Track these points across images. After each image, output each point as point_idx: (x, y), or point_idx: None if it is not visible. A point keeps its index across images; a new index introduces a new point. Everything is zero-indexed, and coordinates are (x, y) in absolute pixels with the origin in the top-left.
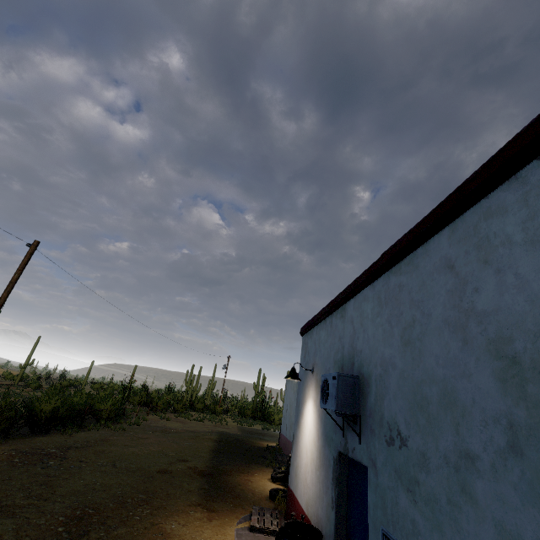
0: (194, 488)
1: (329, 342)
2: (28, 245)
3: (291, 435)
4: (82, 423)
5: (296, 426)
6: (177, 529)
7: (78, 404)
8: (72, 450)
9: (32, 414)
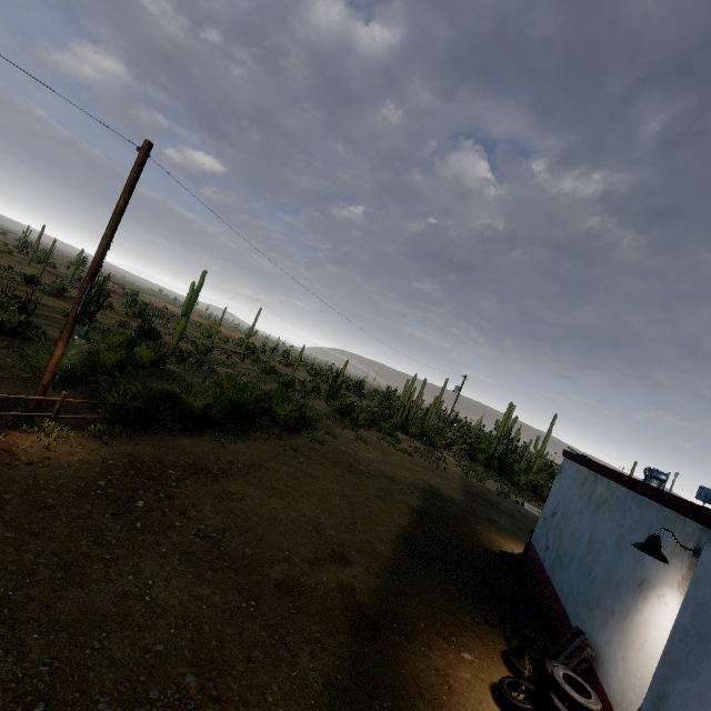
0: (316, 679)
1: None
2: (137, 149)
3: (555, 573)
4: (251, 426)
5: None
6: None
7: (249, 402)
8: (194, 481)
9: (178, 407)
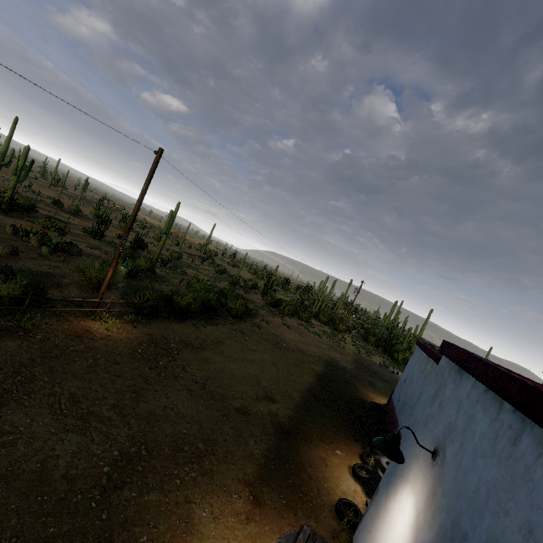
0: (258, 452)
1: (490, 473)
2: (154, 152)
3: (400, 415)
4: (214, 315)
5: (384, 485)
6: (205, 522)
7: (212, 299)
8: (186, 351)
9: (172, 304)
